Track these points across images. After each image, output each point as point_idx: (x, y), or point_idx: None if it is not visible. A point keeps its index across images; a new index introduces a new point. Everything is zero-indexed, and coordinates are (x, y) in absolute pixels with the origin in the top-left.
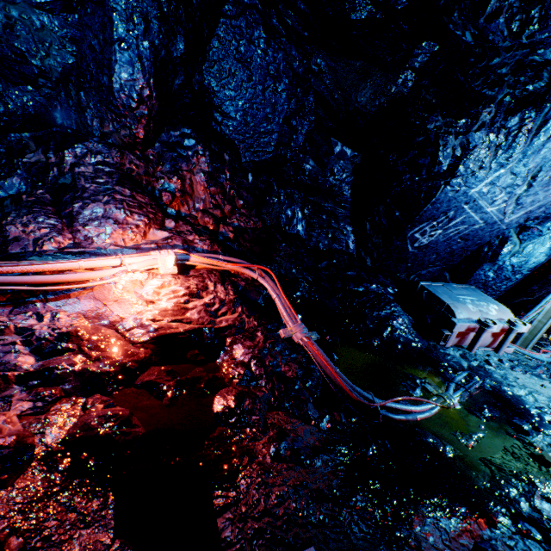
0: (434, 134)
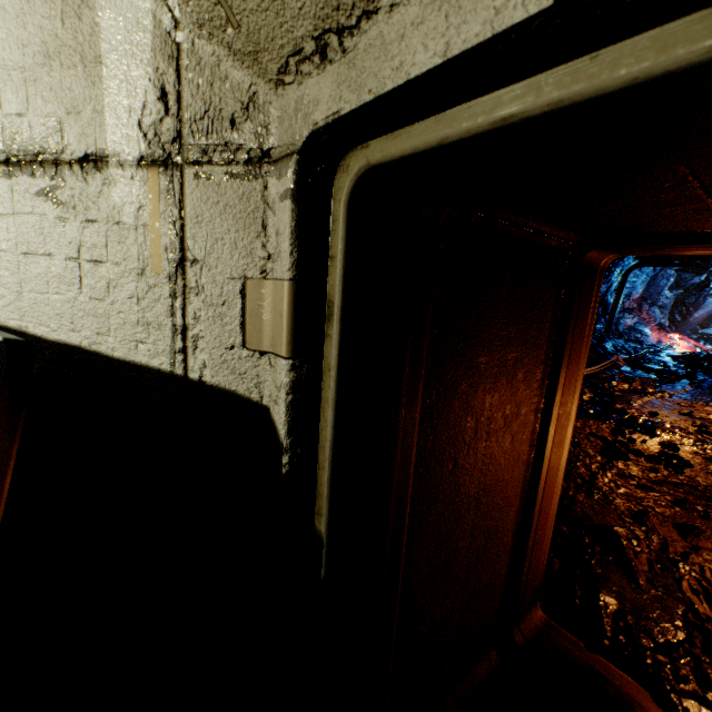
0: (711, 287)
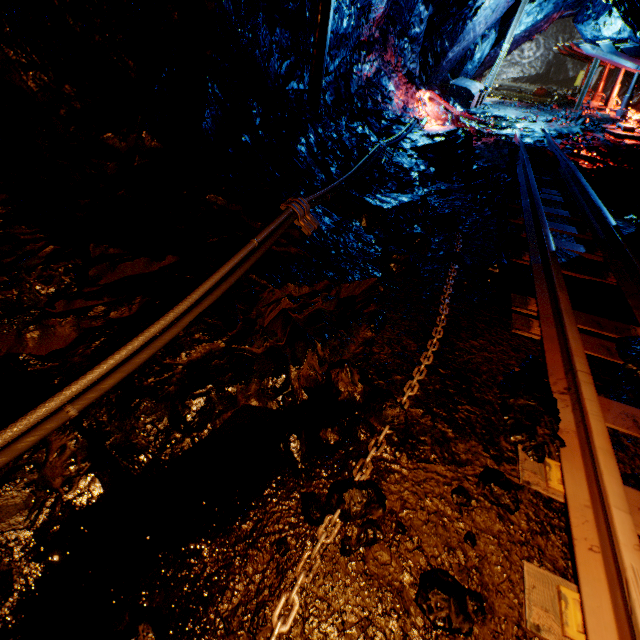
0: None
